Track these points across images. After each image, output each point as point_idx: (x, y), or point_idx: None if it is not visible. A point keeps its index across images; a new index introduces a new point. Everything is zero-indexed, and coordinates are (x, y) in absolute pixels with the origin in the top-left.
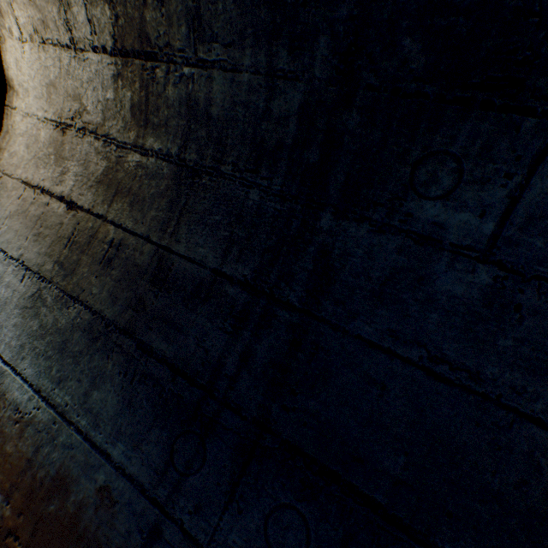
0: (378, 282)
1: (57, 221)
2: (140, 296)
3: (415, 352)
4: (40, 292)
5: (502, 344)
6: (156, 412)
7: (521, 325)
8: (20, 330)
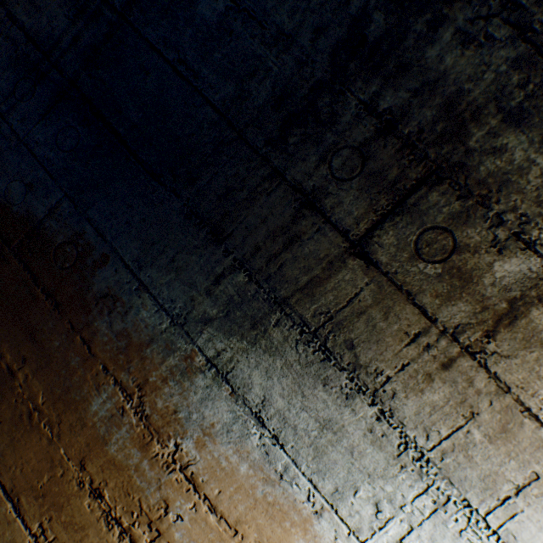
0: (168, 0)
1: None
2: None
3: (173, 55)
4: None
5: (216, 57)
6: (10, 62)
7: (229, 46)
8: None
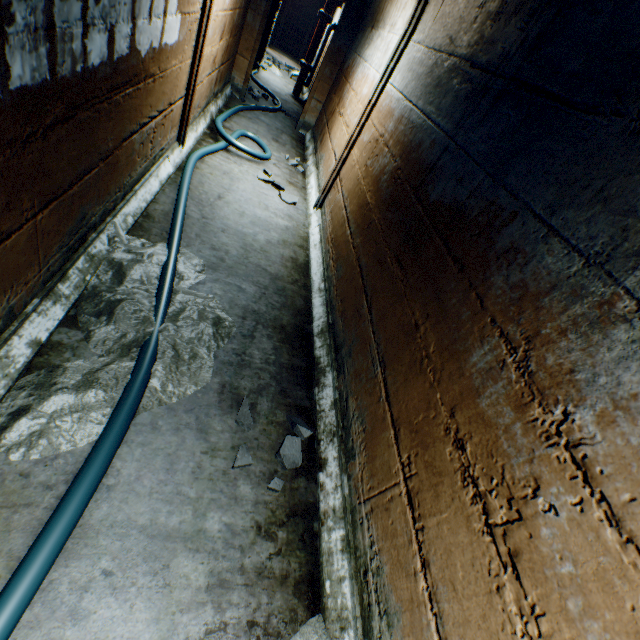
0: None
1: (457, 10)
2: (482, 34)
3: None
4: (436, 62)
5: None
6: (465, 97)
7: None
8: (422, 87)
